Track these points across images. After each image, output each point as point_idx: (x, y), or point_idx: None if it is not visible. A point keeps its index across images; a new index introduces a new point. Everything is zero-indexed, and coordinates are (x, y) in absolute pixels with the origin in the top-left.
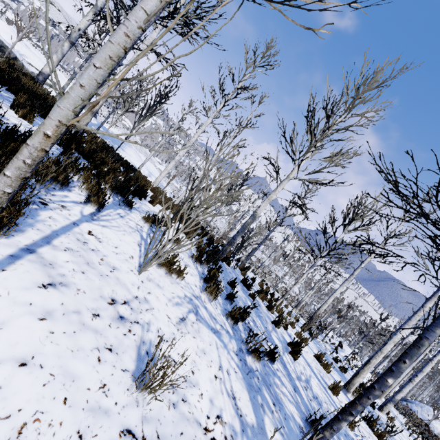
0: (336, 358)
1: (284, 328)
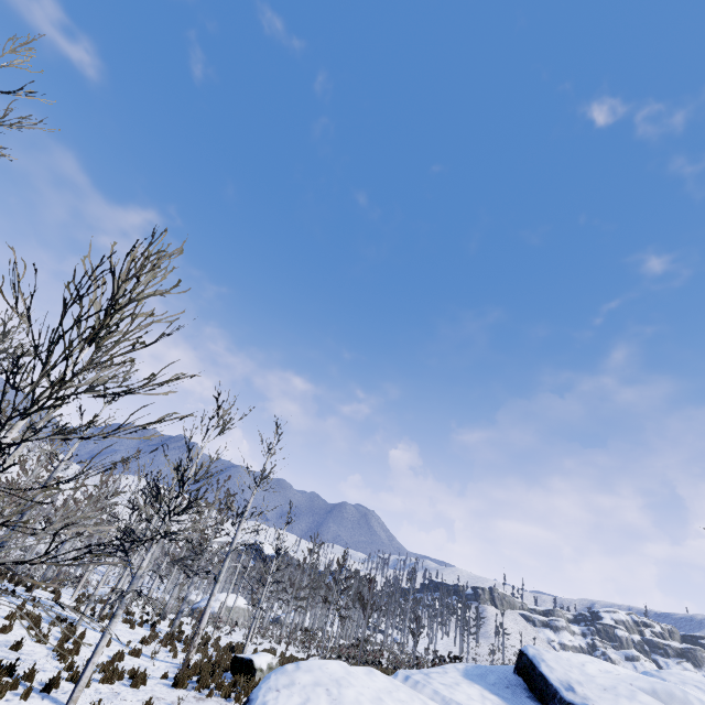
0: (84, 593)
1: (25, 587)
